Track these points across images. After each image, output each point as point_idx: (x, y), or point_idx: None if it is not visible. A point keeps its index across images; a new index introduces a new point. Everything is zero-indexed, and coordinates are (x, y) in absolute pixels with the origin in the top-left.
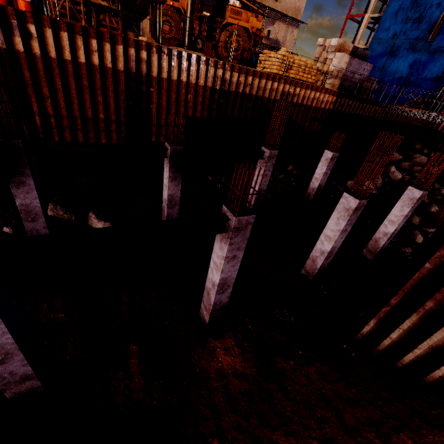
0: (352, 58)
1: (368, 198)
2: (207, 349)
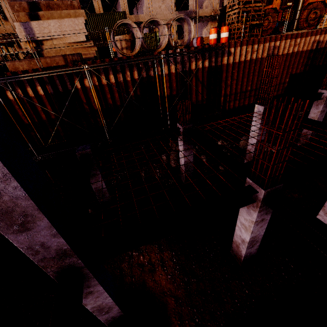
0: None
1: None
2: None
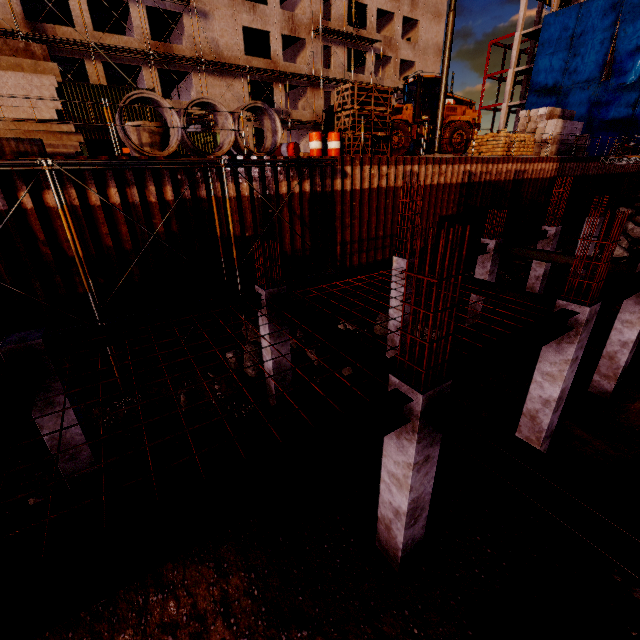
0: (565, 122)
1: (636, 259)
2: (630, 413)
